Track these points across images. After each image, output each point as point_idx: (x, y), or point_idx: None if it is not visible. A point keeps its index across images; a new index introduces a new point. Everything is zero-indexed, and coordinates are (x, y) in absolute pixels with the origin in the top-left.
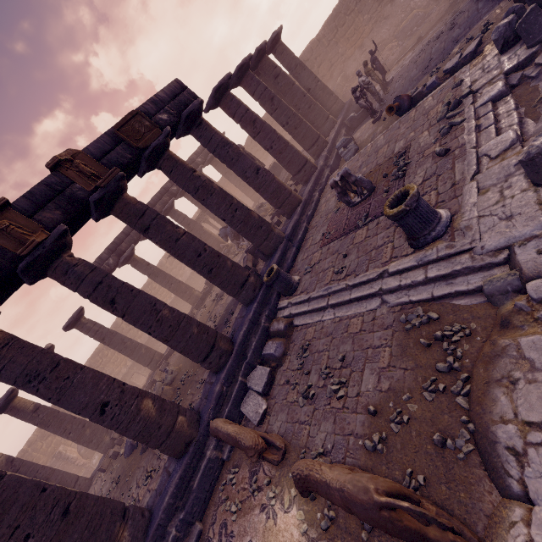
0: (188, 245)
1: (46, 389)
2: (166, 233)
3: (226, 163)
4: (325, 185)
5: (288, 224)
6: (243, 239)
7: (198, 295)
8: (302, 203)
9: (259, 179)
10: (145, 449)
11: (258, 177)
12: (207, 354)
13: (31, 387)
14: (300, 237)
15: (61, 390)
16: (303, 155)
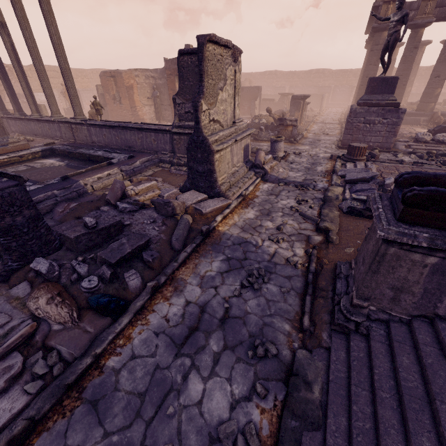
0: None
1: (444, 56)
2: None
3: None
4: None
5: None
6: None
7: None
8: None
9: None
10: None
11: None
12: None
13: (444, 52)
14: None
15: (444, 61)
16: None
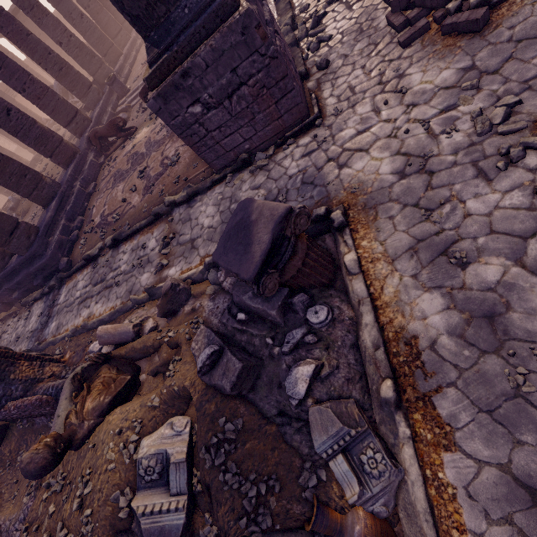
0: (38, 42)
1: None
2: (17, 26)
3: (51, 0)
4: (140, 49)
5: (115, 66)
6: (72, 97)
7: (28, 162)
8: (124, 55)
9: (85, 24)
10: (26, 211)
11: (84, 21)
12: (74, 117)
13: None
14: (126, 73)
15: None
16: (118, 22)
